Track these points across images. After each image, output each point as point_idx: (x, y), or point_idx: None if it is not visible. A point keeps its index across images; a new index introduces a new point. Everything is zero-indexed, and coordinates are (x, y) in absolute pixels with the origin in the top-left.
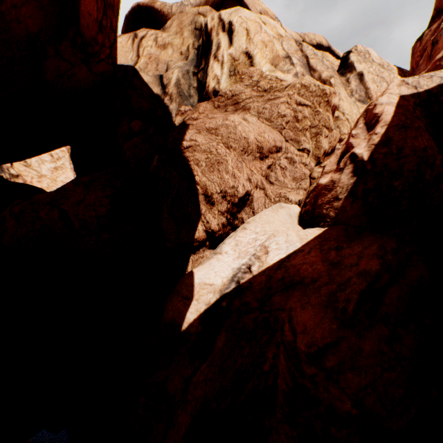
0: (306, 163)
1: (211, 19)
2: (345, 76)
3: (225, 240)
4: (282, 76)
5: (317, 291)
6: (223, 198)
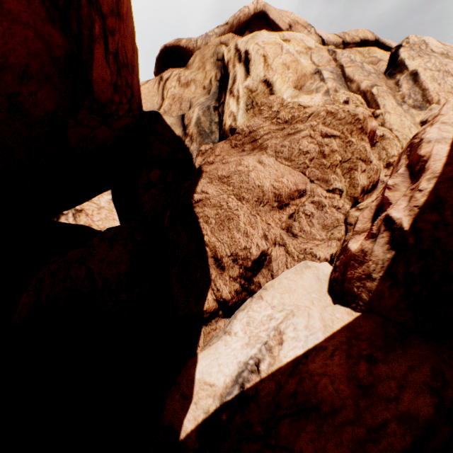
0: (339, 206)
1: (227, 51)
2: (393, 78)
3: (237, 313)
4: (306, 100)
5: (337, 432)
6: (234, 261)
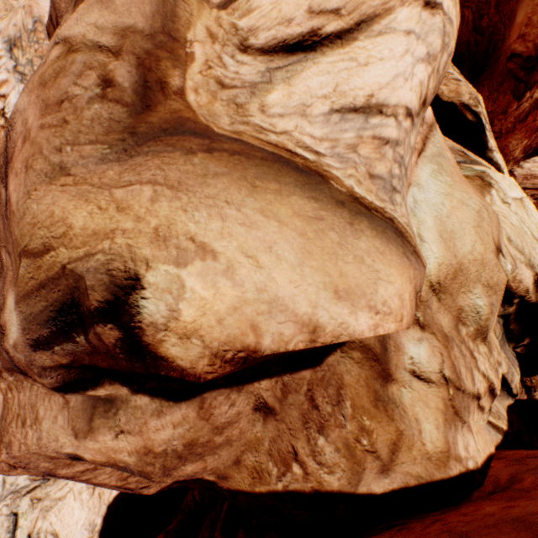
0: None
1: None
2: None
3: None
4: None
5: None
6: None
